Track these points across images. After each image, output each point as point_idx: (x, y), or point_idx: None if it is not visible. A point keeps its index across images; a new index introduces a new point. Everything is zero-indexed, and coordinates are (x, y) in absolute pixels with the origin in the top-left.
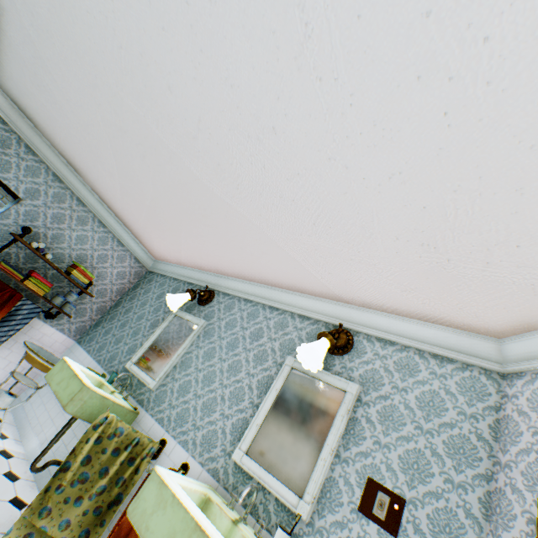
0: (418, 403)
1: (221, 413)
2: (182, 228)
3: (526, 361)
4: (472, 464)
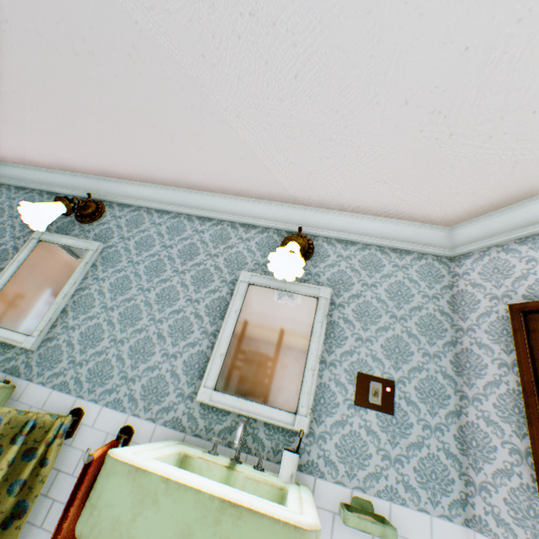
0: (388, 295)
1: (163, 354)
2: (27, 84)
3: (476, 243)
4: (441, 336)
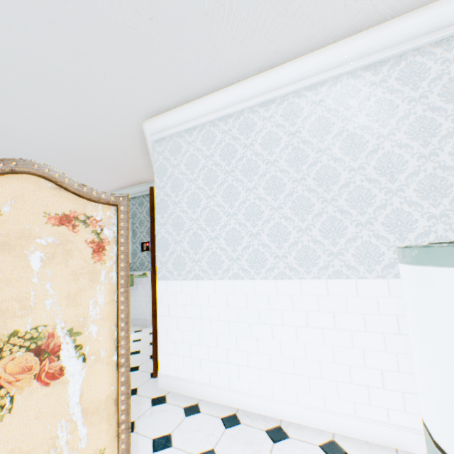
0: (146, 214)
1: None
2: None
3: None
4: None
